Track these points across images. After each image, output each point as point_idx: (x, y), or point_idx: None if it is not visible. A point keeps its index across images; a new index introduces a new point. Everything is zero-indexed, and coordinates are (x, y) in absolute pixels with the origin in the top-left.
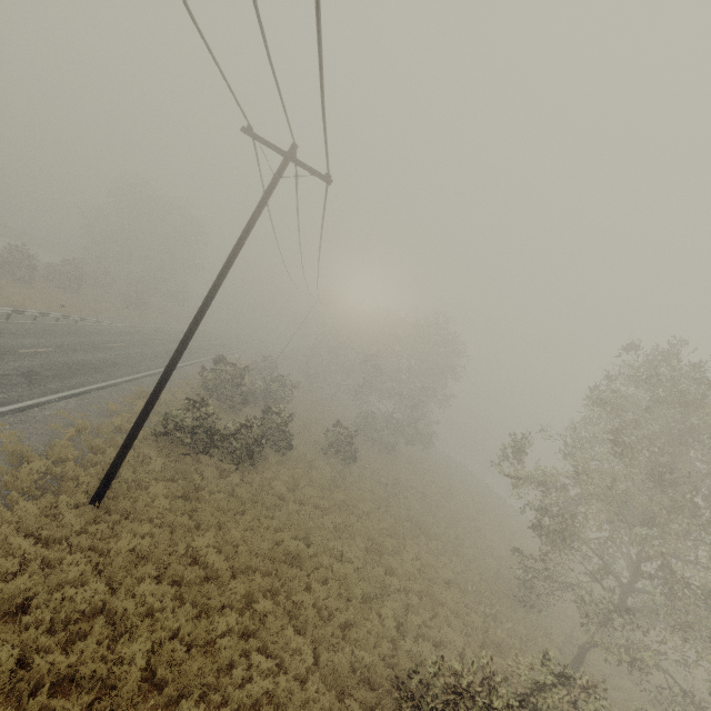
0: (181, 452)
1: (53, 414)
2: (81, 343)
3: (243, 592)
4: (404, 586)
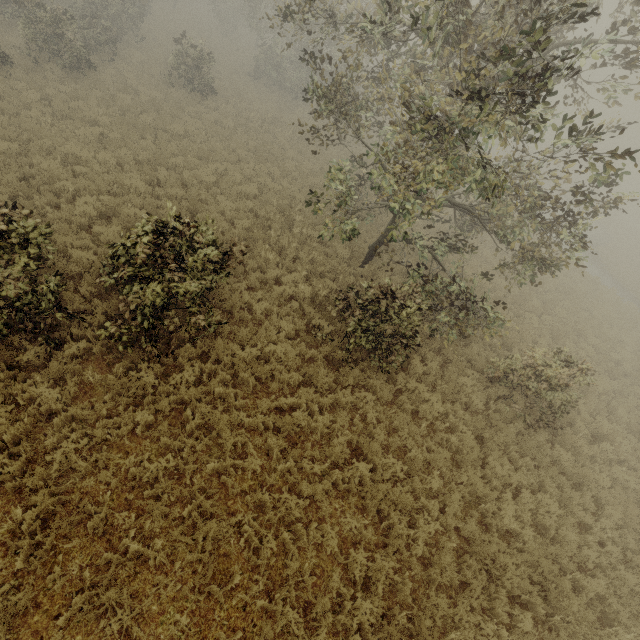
0: None
1: None
2: None
3: None
4: (164, 192)
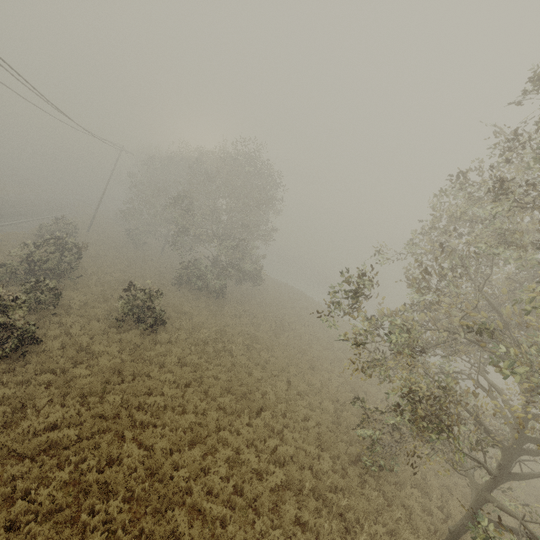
0: None
1: None
2: None
3: None
4: None
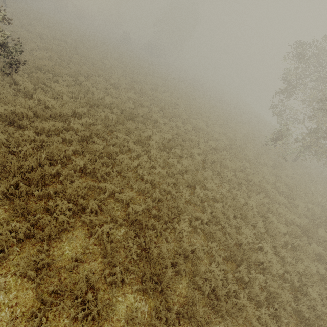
0: None
1: None
2: None
3: None
4: None
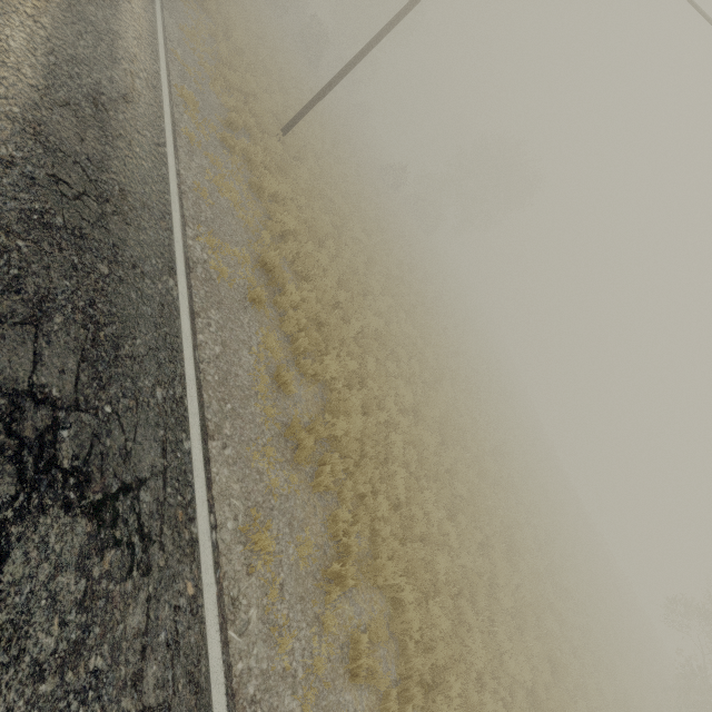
0: None
1: None
2: None
3: None
4: None
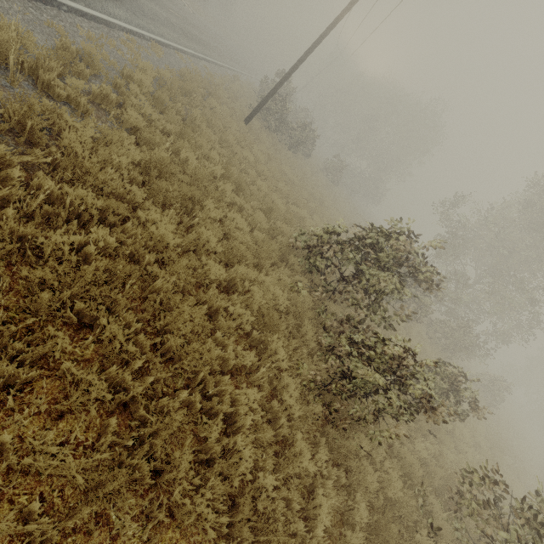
0: (263, 125)
1: (203, 67)
2: (190, 21)
3: (307, 196)
4: None
